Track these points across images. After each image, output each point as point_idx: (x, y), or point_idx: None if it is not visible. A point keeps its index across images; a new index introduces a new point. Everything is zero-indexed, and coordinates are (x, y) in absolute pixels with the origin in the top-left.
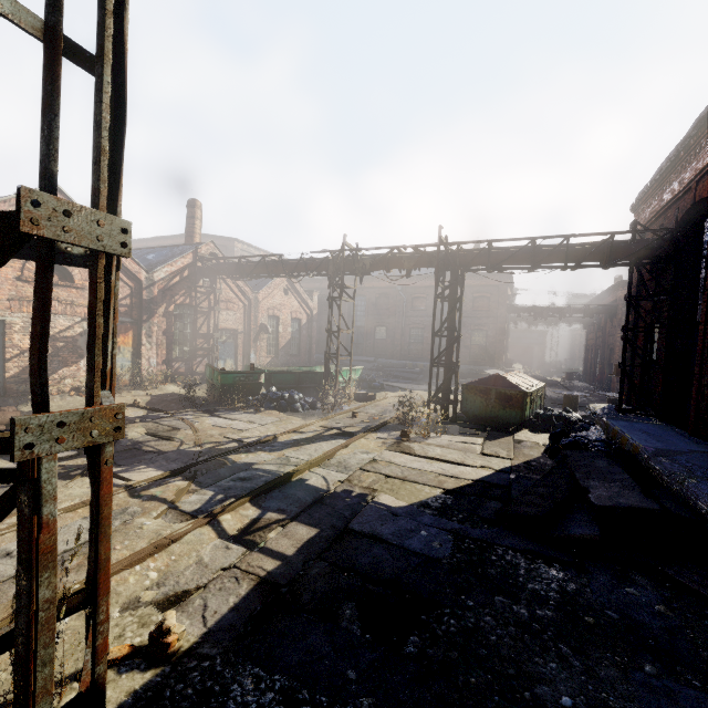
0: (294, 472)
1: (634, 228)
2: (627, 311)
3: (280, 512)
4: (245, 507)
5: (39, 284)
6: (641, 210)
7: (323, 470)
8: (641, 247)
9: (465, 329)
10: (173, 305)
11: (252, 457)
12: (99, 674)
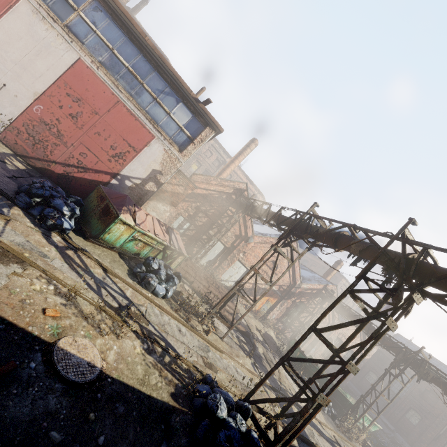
0: (316, 446)
1: None
2: None
3: None
4: None
5: (338, 372)
6: None
7: None
8: None
9: None
10: (299, 300)
11: None
12: None
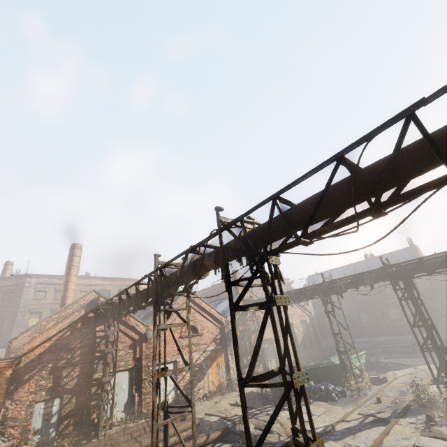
0: None
1: None
2: None
3: None
4: None
5: (297, 400)
6: None
7: None
8: None
9: (433, 301)
10: (238, 332)
11: (327, 446)
12: None
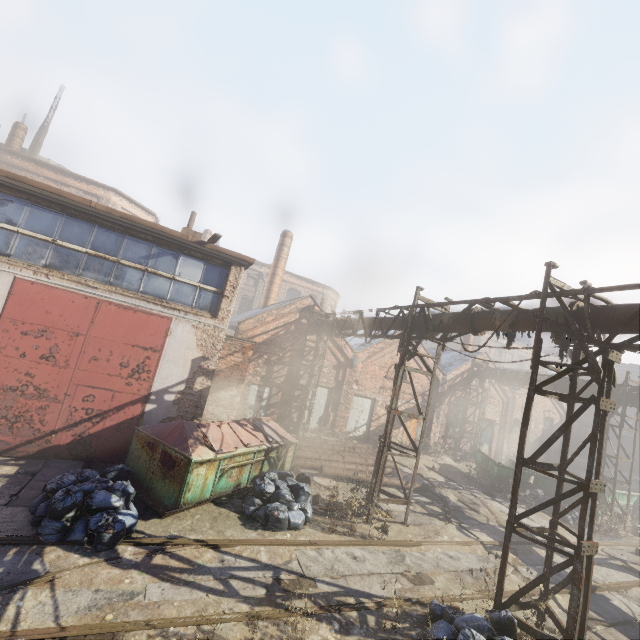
0: (597, 587)
1: None
2: None
3: (597, 614)
4: (567, 595)
5: (584, 502)
6: None
7: (622, 598)
8: None
9: None
10: (453, 397)
11: None
12: (584, 638)
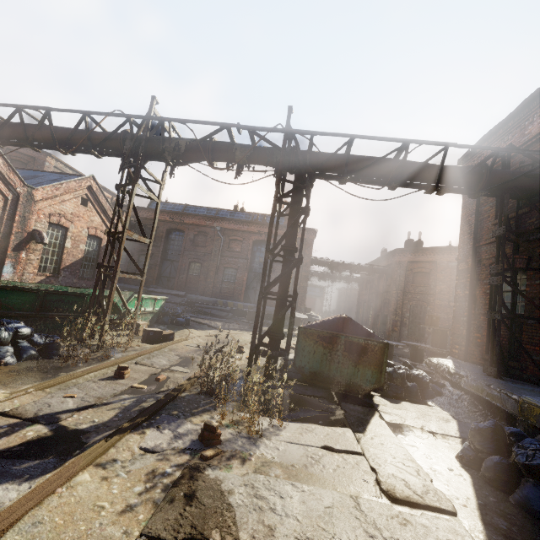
0: None
1: (508, 153)
2: (503, 248)
3: None
4: None
5: None
6: (476, 159)
7: None
8: (520, 173)
9: (274, 273)
10: None
11: None
12: None
